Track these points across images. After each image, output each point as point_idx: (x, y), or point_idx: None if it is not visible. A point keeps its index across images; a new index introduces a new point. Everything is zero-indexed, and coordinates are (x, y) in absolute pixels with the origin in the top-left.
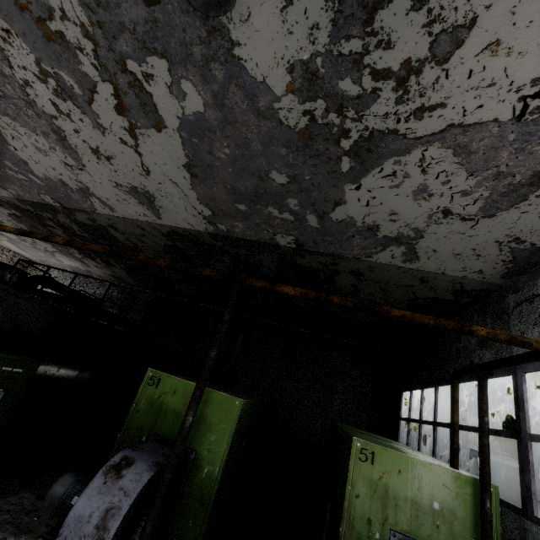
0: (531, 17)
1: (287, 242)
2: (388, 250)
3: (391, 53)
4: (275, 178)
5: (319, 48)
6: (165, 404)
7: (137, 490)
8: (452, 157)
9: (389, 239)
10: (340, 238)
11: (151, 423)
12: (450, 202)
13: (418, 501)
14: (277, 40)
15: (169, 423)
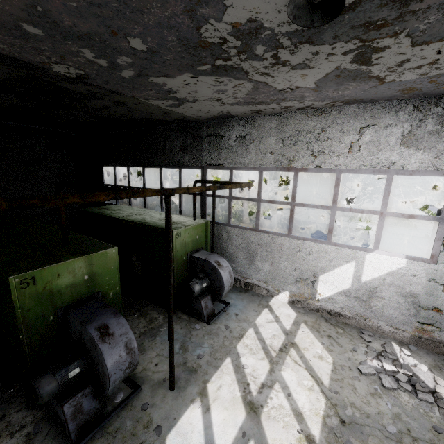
0: (318, 76)
1: (67, 72)
2: (166, 101)
3: (289, 55)
4: (132, 42)
5: (277, 29)
6: (56, 288)
7: (128, 328)
8: (250, 89)
9: (174, 98)
10: (138, 87)
11: (51, 307)
12: (226, 98)
13: (193, 239)
14: (269, 5)
15: (68, 295)
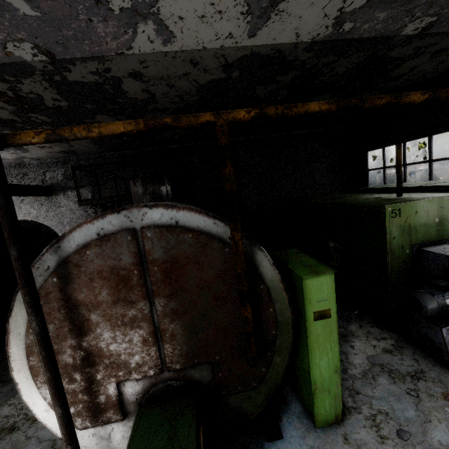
0: None
1: (415, 28)
2: None
3: None
4: None
5: None
6: (413, 224)
7: None
8: None
9: None
10: None
11: (408, 240)
12: None
13: None
14: None
15: (421, 233)
